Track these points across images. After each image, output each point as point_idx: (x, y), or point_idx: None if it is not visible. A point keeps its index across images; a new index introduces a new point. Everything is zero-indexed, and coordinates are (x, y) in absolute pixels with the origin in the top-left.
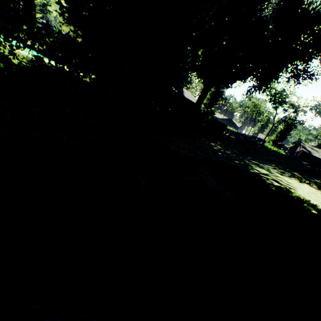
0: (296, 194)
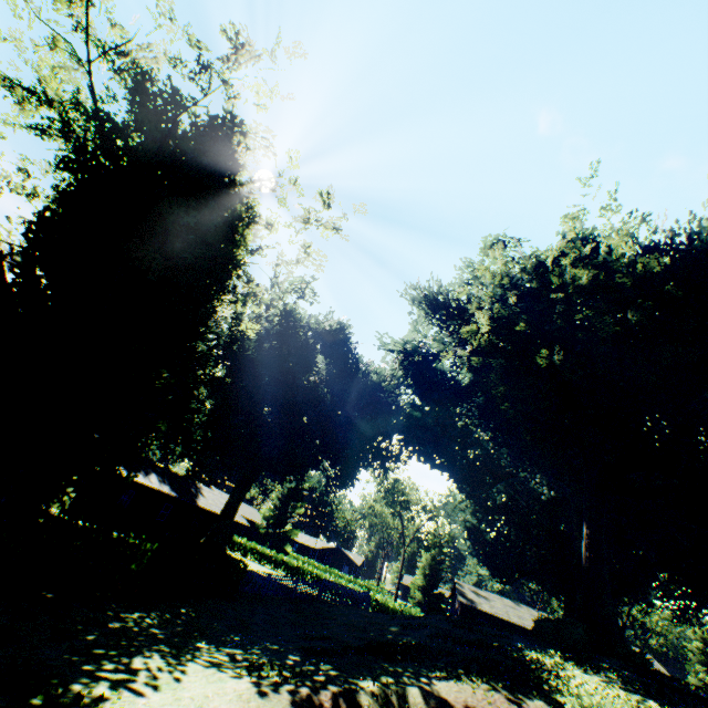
0: (112, 705)
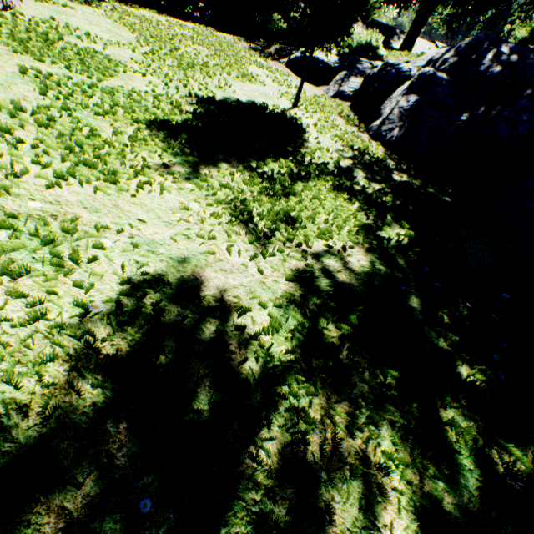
0: None
